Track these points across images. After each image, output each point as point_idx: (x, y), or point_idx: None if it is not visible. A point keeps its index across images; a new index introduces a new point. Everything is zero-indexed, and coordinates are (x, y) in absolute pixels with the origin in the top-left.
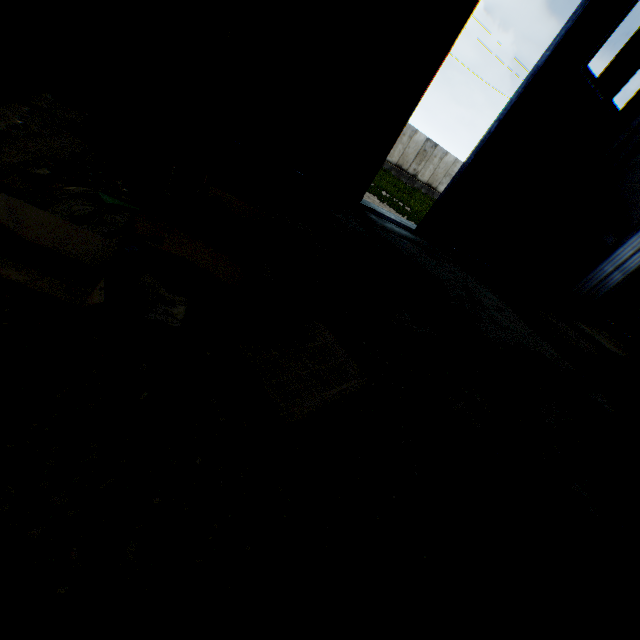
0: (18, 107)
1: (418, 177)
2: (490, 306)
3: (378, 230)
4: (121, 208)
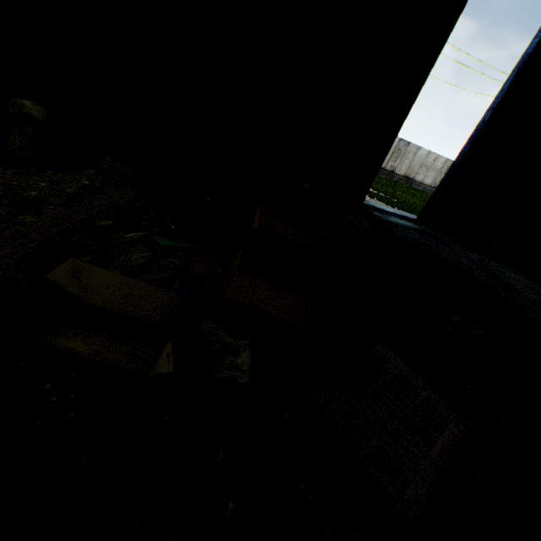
0: (85, 170)
1: (395, 172)
2: (520, 287)
3: (386, 225)
4: (171, 246)
